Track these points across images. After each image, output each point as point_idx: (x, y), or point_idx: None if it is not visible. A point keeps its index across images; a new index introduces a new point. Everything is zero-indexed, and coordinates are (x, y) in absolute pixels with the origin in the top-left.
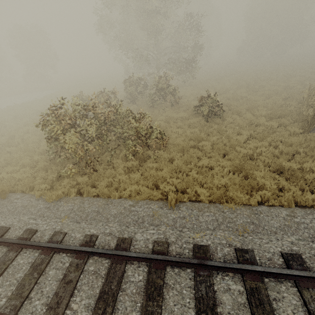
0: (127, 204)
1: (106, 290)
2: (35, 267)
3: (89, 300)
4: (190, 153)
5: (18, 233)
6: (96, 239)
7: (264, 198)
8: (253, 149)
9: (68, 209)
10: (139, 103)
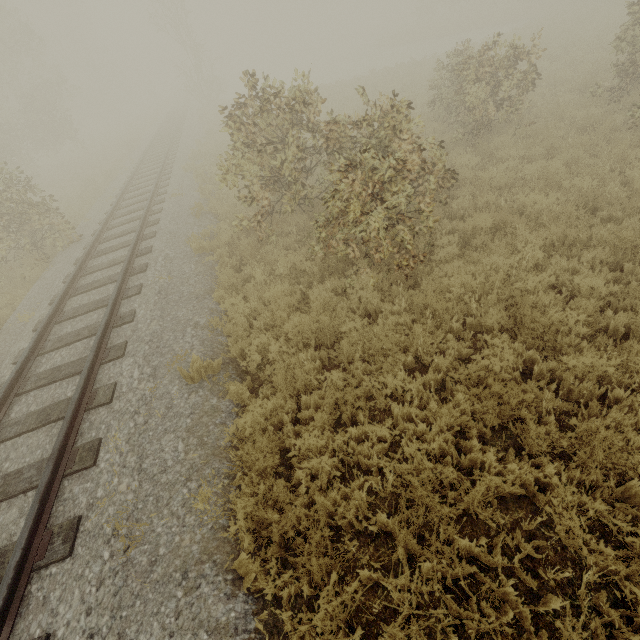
0: (200, 317)
1: (62, 368)
2: (101, 300)
3: (59, 362)
4: (411, 334)
5: (144, 262)
6: (127, 322)
7: (287, 622)
8: (634, 564)
9: (183, 271)
10: (636, 101)
